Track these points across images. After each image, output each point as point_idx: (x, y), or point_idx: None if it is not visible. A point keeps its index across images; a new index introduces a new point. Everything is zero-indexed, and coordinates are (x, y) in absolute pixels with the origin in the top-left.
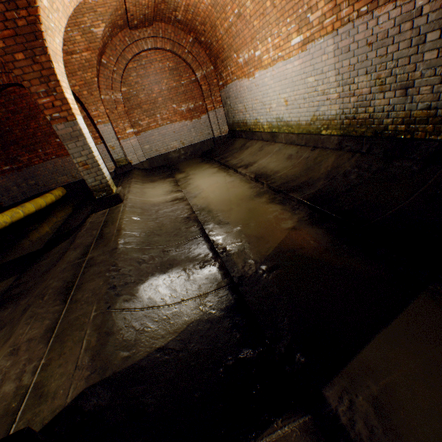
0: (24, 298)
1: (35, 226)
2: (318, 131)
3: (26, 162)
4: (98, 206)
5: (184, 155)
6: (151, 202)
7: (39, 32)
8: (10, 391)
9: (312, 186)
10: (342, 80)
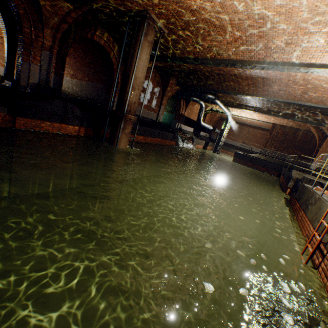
0: None
1: None
2: None
3: None
4: None
5: None
6: None
7: None
8: None
9: None
10: None
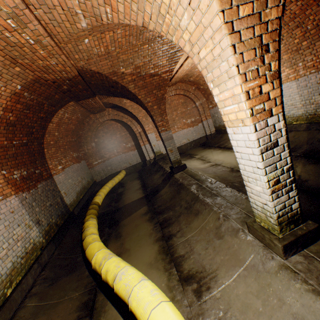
0: (174, 207)
1: (122, 189)
2: (290, 123)
3: (108, 157)
4: (175, 171)
5: (189, 146)
6: (199, 168)
7: (164, 97)
8: (236, 214)
9: (300, 148)
10: (303, 98)
